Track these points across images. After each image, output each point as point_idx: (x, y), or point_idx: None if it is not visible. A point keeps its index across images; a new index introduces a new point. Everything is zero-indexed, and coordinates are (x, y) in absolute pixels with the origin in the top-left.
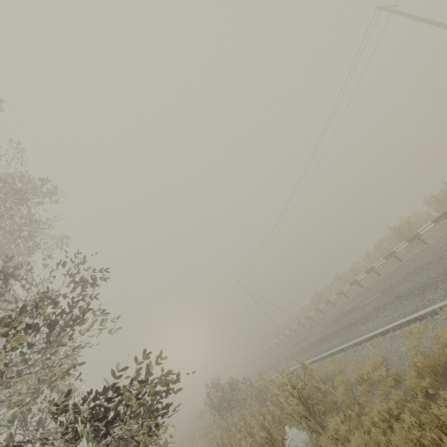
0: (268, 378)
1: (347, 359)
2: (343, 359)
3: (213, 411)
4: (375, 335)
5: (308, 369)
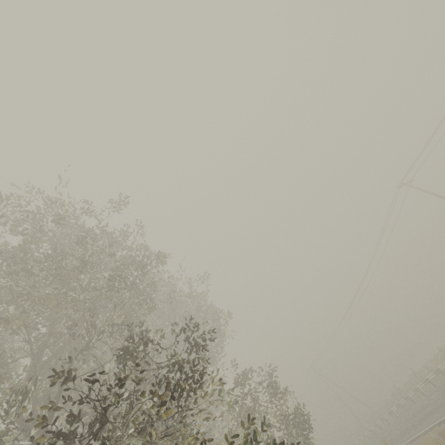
0: None
1: (419, 444)
2: (416, 444)
3: None
4: (434, 425)
5: None
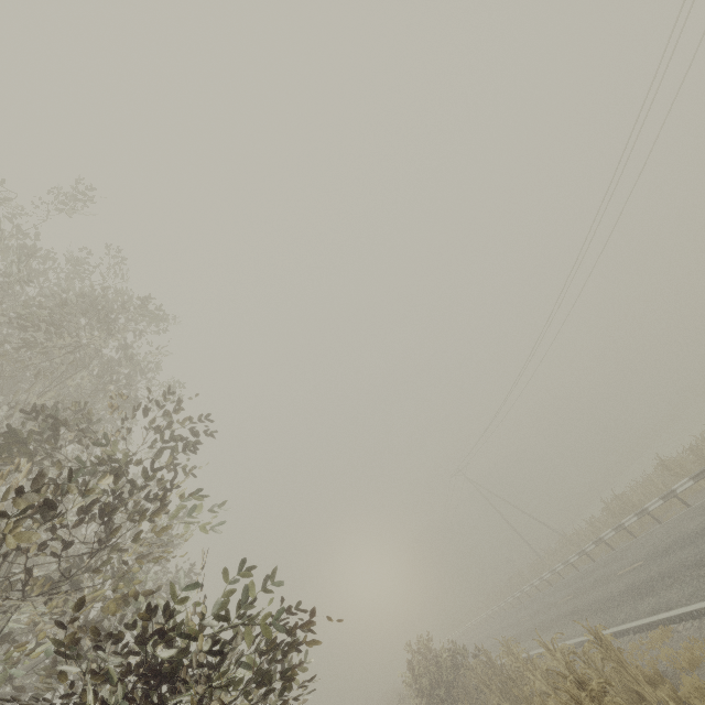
0: (524, 654)
1: None
2: (694, 636)
3: (418, 701)
4: None
5: (610, 648)
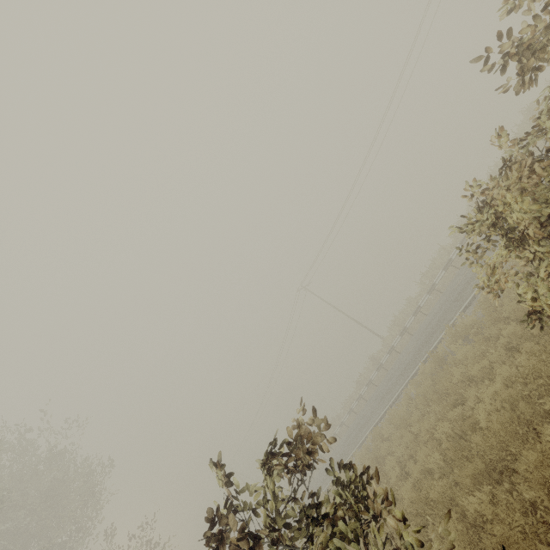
0: None
1: None
2: None
3: None
4: None
5: None
